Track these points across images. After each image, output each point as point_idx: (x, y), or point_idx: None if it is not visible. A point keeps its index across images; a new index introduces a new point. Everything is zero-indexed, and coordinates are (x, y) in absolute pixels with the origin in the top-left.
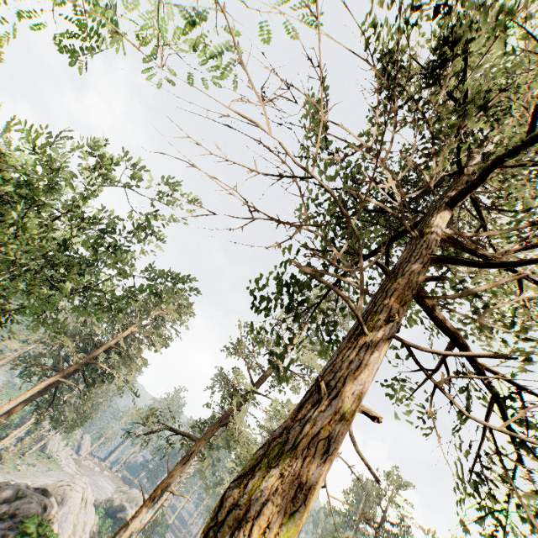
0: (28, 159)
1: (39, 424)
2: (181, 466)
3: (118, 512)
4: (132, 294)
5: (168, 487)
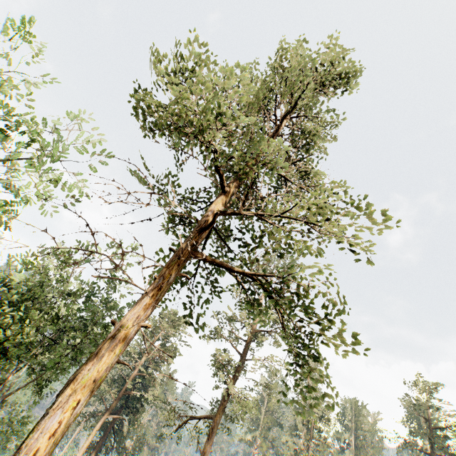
0: (23, 276)
1: None
2: (208, 443)
3: None
4: (105, 327)
5: None
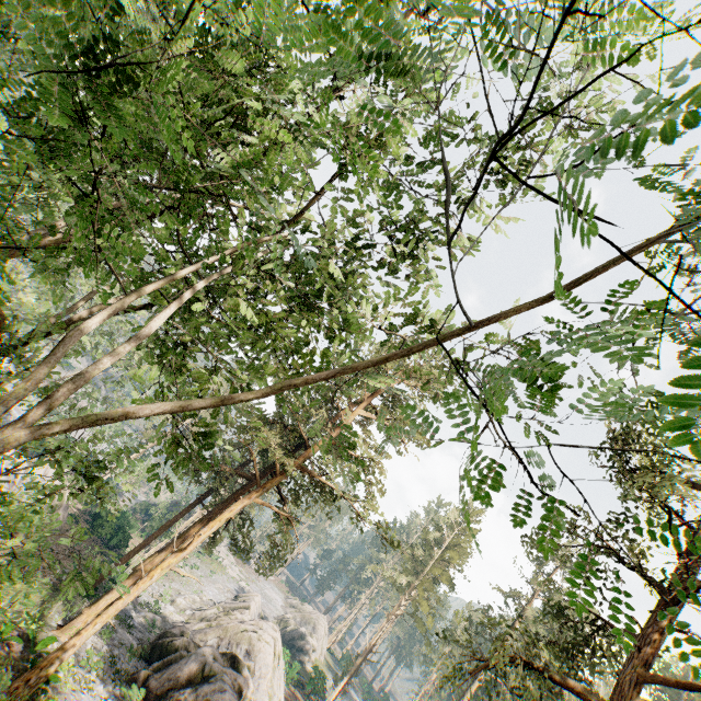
0: None
1: (214, 544)
2: None
3: (296, 641)
4: None
5: None
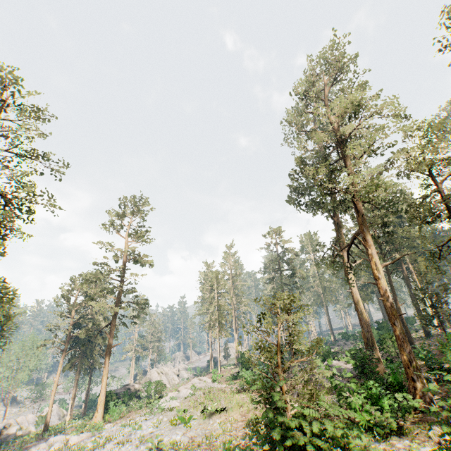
0: None
1: None
2: (108, 336)
3: None
4: None
5: (110, 346)
